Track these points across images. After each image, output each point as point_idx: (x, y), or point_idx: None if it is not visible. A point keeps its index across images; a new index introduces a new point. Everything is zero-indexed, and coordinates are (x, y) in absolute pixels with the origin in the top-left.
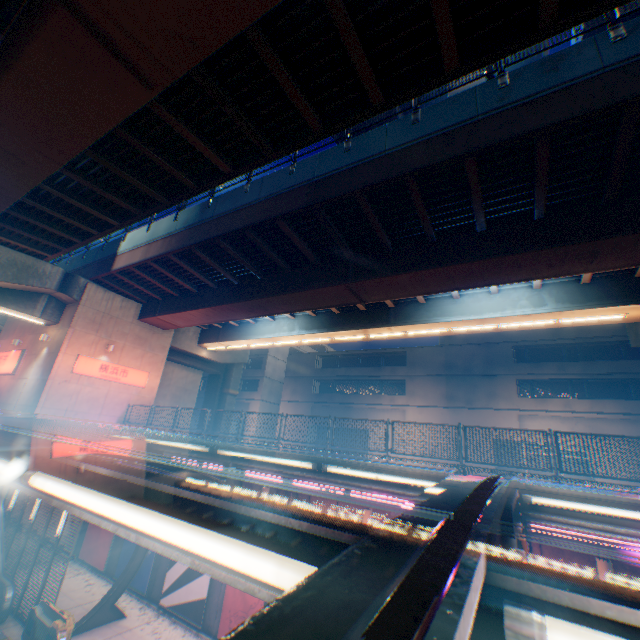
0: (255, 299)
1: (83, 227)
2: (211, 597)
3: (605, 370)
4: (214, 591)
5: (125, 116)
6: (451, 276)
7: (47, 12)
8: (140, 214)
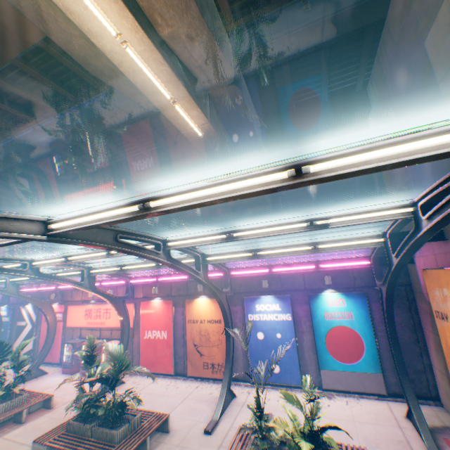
0: (43, 202)
1: None
2: (36, 347)
3: None
4: (37, 344)
5: None
6: (127, 183)
7: None
8: None
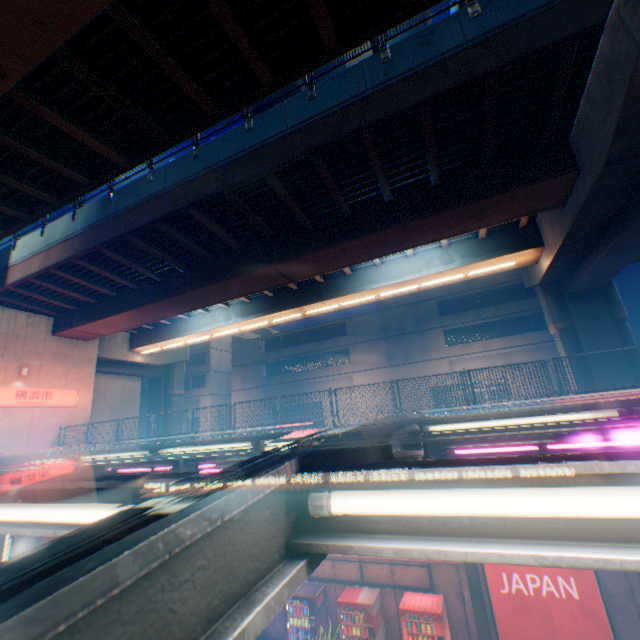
0: (182, 294)
1: None
2: None
3: (512, 310)
4: None
5: None
6: (369, 246)
7: None
8: (27, 218)
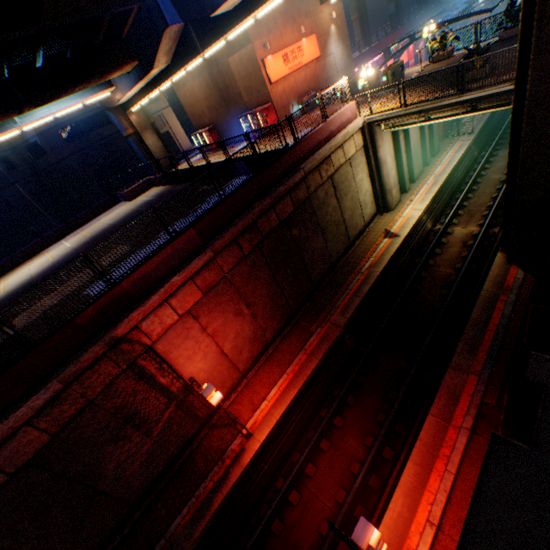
0: None
1: None
2: None
3: None
4: None
5: None
6: None
7: None
8: None
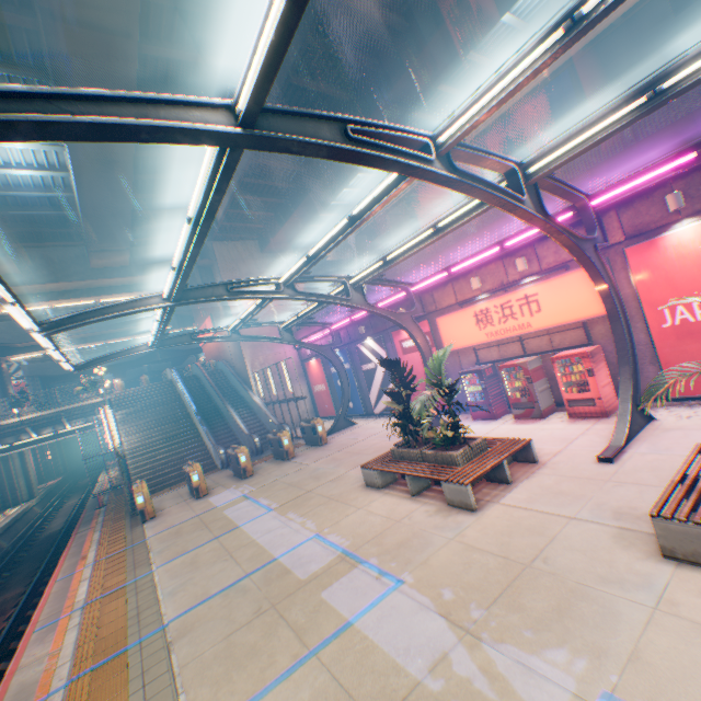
0: (325, 174)
1: (178, 196)
2: None
3: None
4: None
5: (136, 75)
6: (478, 8)
7: (57, 37)
8: (201, 157)
